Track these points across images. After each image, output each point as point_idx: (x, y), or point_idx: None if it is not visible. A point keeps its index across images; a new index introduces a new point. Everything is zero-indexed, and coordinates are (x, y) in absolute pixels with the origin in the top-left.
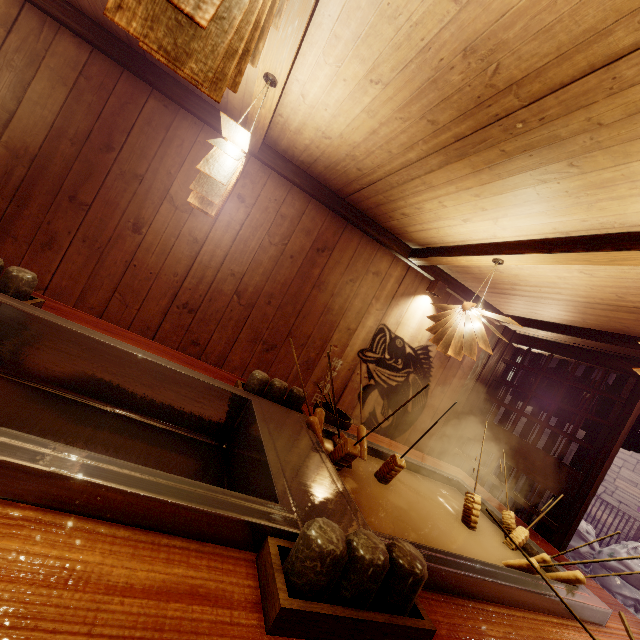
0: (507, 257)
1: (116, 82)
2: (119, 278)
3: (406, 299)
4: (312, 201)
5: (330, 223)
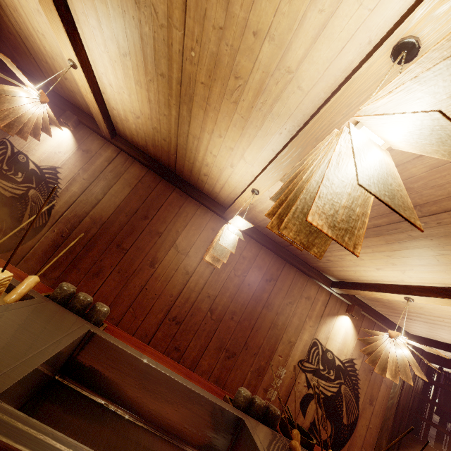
0: (416, 297)
1: (157, 184)
2: (135, 297)
3: (331, 318)
4: (263, 248)
5: (274, 262)
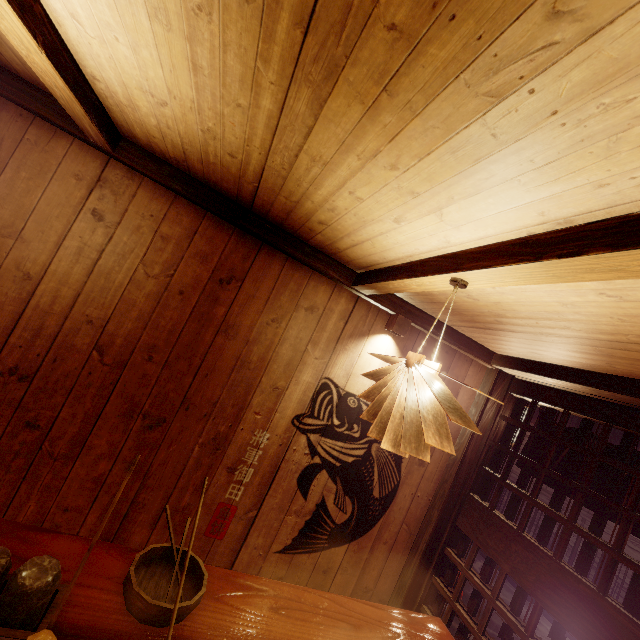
0: (470, 275)
1: None
2: None
3: (357, 341)
4: (208, 216)
5: (237, 244)
